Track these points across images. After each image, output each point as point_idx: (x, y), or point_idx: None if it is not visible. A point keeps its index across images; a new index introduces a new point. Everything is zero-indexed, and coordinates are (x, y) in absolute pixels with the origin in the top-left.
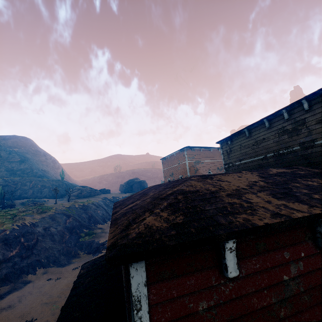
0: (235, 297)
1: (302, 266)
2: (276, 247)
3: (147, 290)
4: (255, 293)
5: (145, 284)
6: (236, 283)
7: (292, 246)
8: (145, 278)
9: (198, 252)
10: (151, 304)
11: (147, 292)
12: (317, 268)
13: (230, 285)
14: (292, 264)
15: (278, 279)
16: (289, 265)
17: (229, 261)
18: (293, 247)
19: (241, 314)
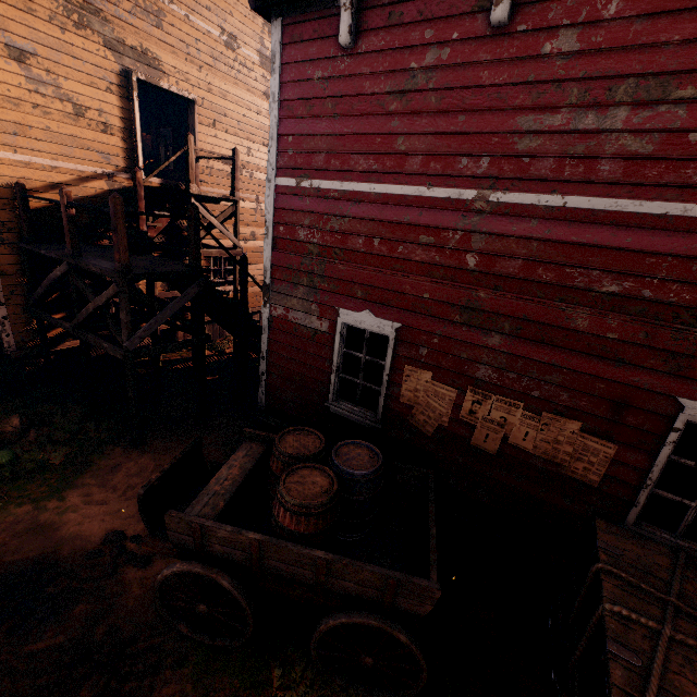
0: (348, 74)
1: (446, 56)
2: (416, 20)
3: (282, 51)
4: (371, 77)
5: (280, 43)
6: (354, 61)
7: (443, 23)
8: (280, 38)
9: (326, 19)
10: (283, 63)
11: (282, 53)
12: (471, 63)
13: (347, 62)
14: (433, 50)
15: (403, 66)
16: (426, 51)
17: (342, 23)
18: (445, 24)
19: (348, 94)
